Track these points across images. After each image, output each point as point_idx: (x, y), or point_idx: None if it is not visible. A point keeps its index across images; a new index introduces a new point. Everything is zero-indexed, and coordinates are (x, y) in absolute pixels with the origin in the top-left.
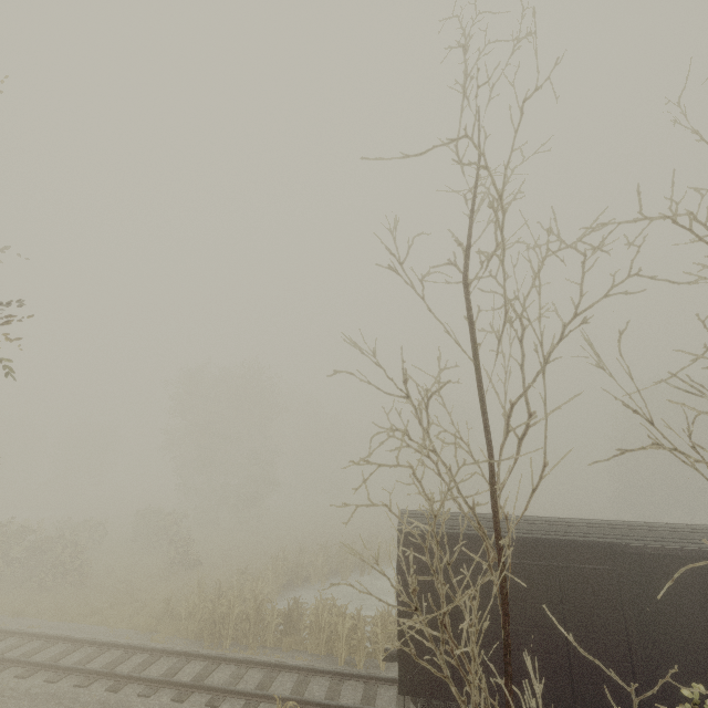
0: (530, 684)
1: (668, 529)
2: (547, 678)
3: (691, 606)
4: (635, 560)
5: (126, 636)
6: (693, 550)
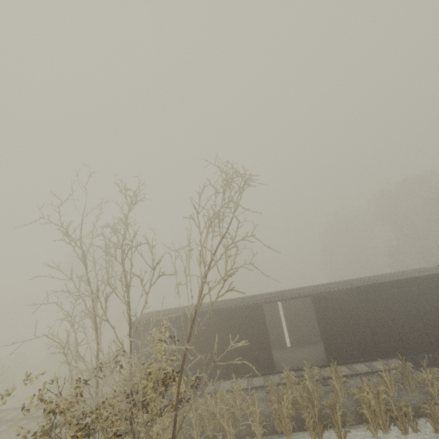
0: (187, 374)
1: (249, 297)
2: (193, 370)
3: (246, 327)
4: (226, 314)
5: (27, 403)
6: (245, 305)
